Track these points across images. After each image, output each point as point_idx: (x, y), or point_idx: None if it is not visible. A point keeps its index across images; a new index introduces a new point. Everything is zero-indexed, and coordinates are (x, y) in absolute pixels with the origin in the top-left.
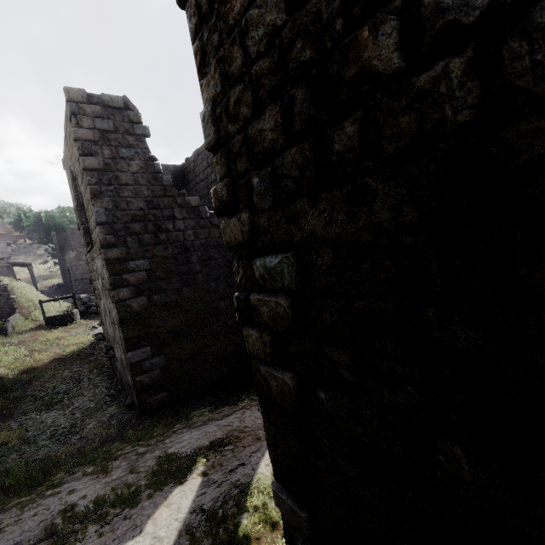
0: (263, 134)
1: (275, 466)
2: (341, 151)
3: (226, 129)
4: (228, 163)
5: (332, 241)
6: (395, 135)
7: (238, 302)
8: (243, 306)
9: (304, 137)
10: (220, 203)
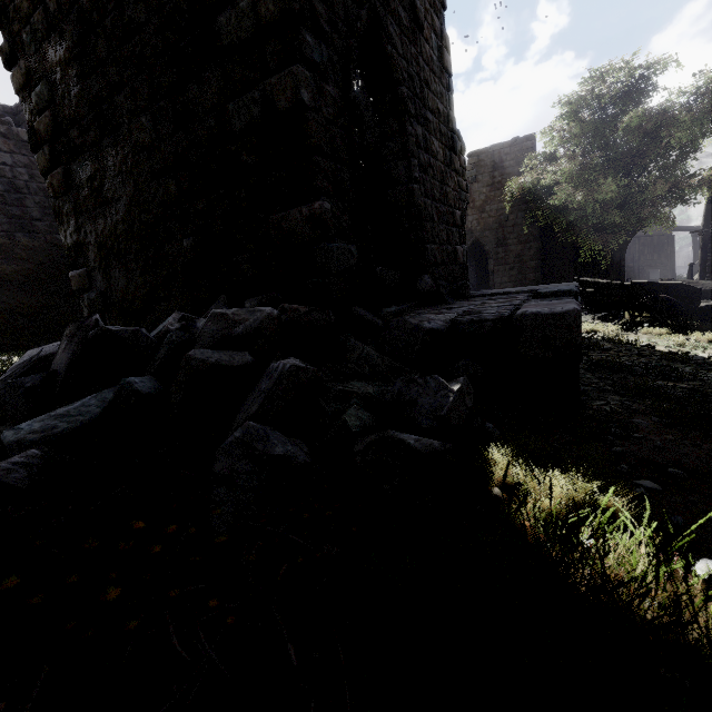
0: (23, 4)
1: (70, 258)
2: (53, 12)
3: (4, 1)
4: (9, 26)
5: (59, 63)
6: (65, 3)
7: (28, 135)
8: (31, 135)
9: (40, 5)
10: (6, 56)
